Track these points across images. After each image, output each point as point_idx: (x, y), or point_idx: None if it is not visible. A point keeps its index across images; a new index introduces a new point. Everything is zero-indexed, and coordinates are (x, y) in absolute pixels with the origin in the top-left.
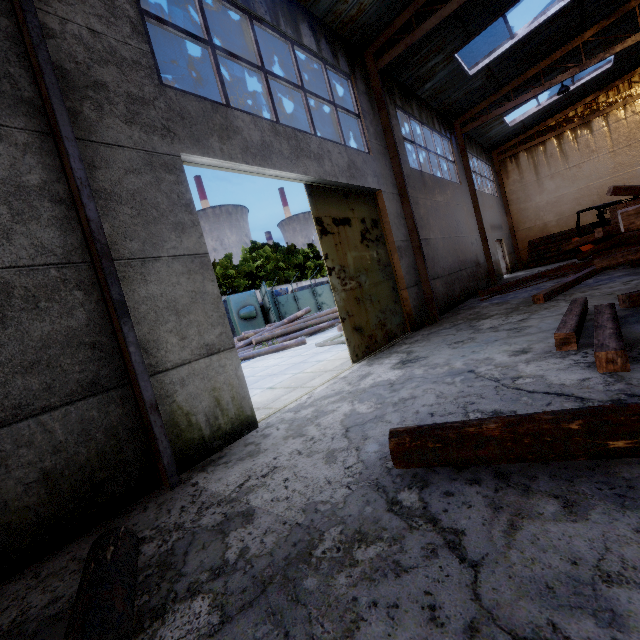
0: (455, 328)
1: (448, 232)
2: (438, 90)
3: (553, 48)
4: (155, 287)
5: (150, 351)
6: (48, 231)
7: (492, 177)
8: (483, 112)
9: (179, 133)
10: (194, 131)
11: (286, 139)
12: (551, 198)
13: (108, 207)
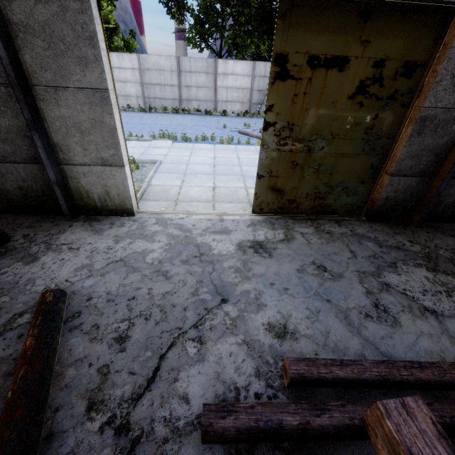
0: (381, 251)
1: None
2: None
3: None
4: (65, 110)
5: (64, 151)
6: None
7: None
8: None
9: None
10: None
11: None
12: None
13: (27, 40)
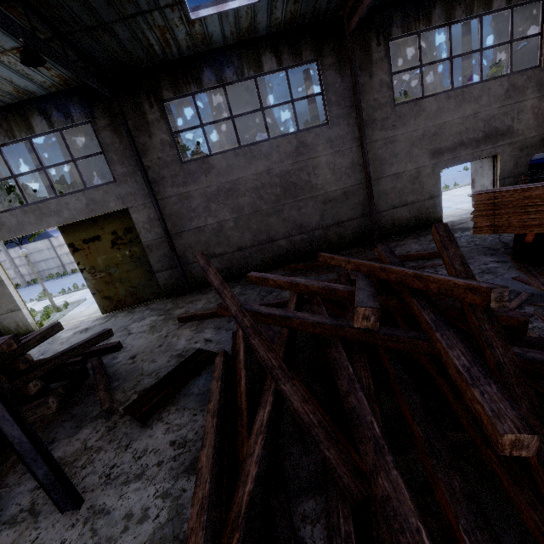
0: (147, 314)
1: (254, 207)
2: (241, 29)
3: None
4: None
5: None
6: None
7: (539, 24)
8: None
9: None
10: None
11: (32, 213)
12: None
13: None
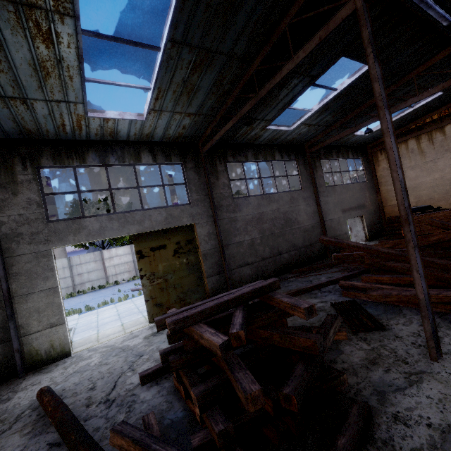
0: None
1: (271, 230)
2: (272, 138)
3: (357, 104)
4: (31, 304)
5: (25, 327)
6: None
7: (362, 166)
8: (328, 136)
9: (53, 240)
10: (60, 236)
11: (117, 220)
12: (411, 184)
13: (16, 278)
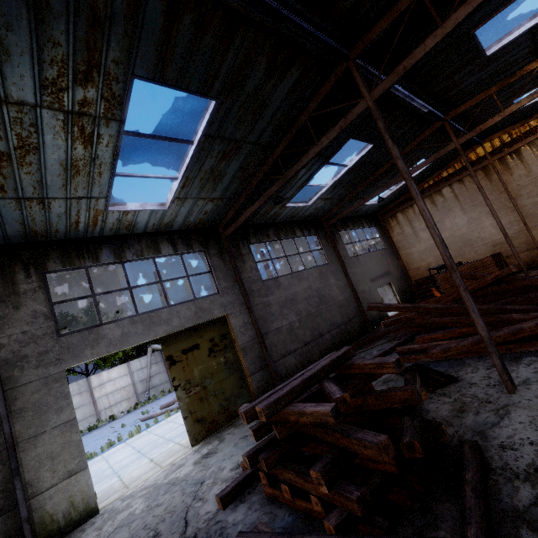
0: None
1: (307, 311)
2: (291, 215)
3: (365, 177)
4: (41, 448)
5: (34, 484)
6: None
7: (378, 234)
8: (342, 208)
9: (66, 358)
10: (75, 352)
11: (141, 322)
12: (427, 245)
13: (21, 416)
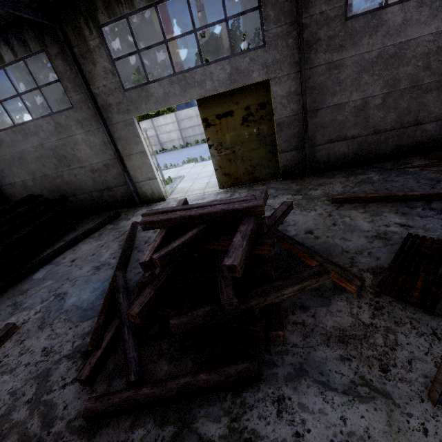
0: (274, 192)
1: (413, 79)
2: None
3: None
4: (133, 162)
5: (135, 177)
6: (111, 151)
7: None
8: None
9: (132, 109)
10: (136, 105)
11: (178, 83)
12: None
13: (119, 142)
